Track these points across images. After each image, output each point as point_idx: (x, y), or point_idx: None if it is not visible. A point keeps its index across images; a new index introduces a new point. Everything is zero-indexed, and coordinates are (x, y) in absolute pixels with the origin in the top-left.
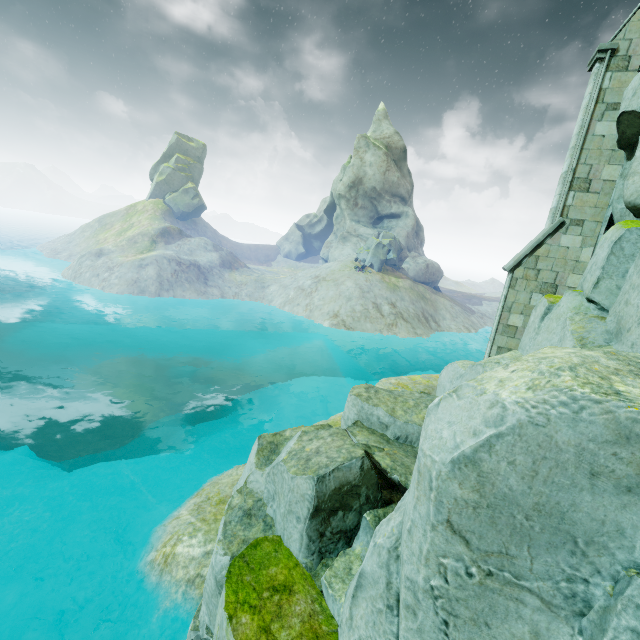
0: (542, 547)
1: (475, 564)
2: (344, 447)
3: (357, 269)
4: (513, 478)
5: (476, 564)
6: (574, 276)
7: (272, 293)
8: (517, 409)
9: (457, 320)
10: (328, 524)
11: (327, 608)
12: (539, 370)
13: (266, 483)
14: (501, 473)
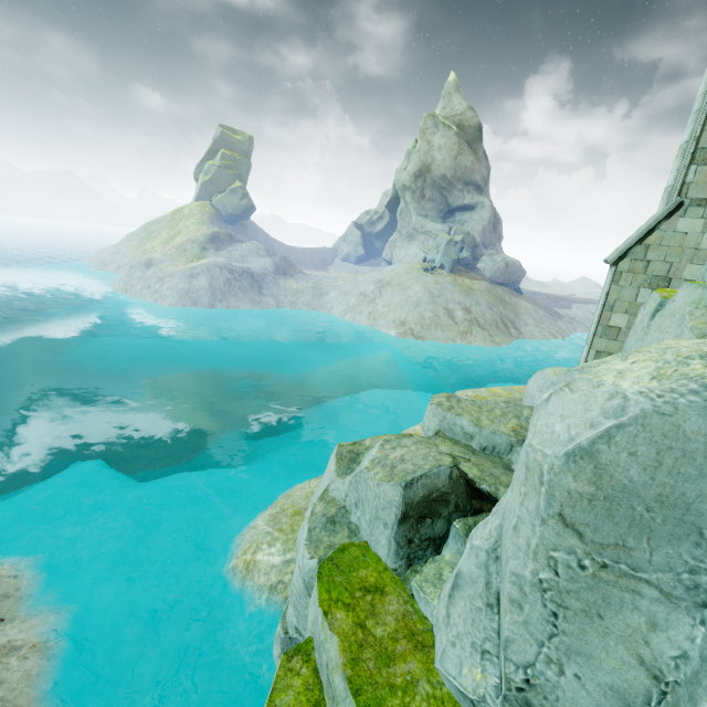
0: (663, 539)
1: (588, 557)
2: (430, 455)
3: (425, 271)
4: (634, 469)
5: (589, 557)
6: (692, 267)
7: (331, 301)
8: (640, 399)
9: (541, 326)
10: (416, 531)
11: (419, 610)
12: (664, 360)
13: (348, 491)
14: (621, 464)
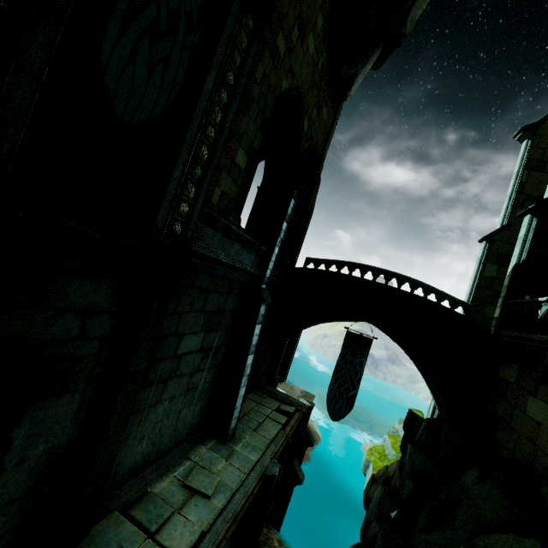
0: None
1: None
2: None
3: None
4: None
5: None
6: None
7: (419, 388)
8: None
9: None
10: None
11: None
12: None
13: (400, 427)
14: None
